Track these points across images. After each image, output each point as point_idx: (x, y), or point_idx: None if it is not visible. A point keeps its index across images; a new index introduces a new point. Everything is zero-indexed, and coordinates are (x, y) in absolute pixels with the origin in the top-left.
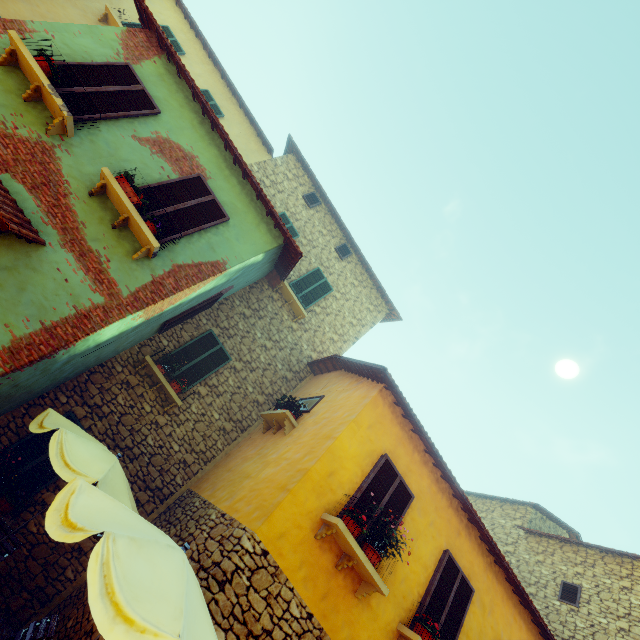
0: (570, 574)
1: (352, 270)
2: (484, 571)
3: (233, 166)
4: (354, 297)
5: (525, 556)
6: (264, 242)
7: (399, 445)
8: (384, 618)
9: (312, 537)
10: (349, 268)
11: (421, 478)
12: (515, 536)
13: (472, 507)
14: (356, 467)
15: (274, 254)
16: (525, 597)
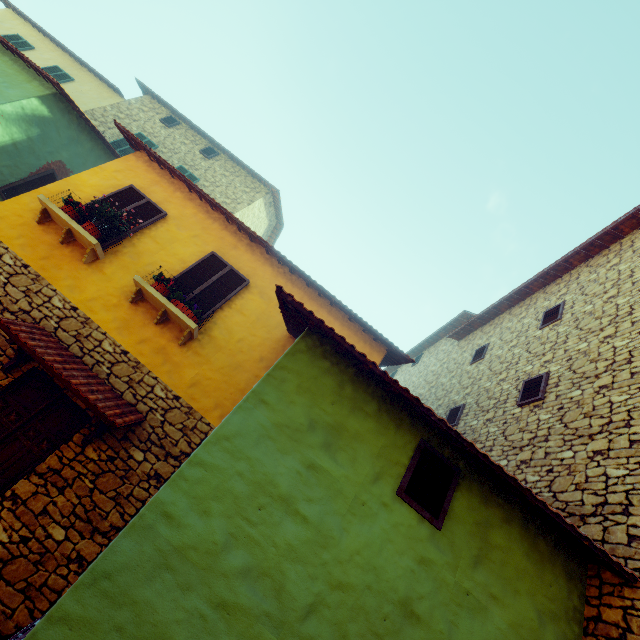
0: (483, 341)
1: (222, 165)
2: (273, 277)
3: (6, 51)
4: (226, 184)
5: (454, 356)
6: (36, 91)
7: (155, 186)
8: (121, 283)
9: (35, 224)
10: (218, 164)
11: (184, 208)
12: (450, 349)
13: (227, 211)
14: (96, 192)
15: (69, 114)
16: (311, 282)
